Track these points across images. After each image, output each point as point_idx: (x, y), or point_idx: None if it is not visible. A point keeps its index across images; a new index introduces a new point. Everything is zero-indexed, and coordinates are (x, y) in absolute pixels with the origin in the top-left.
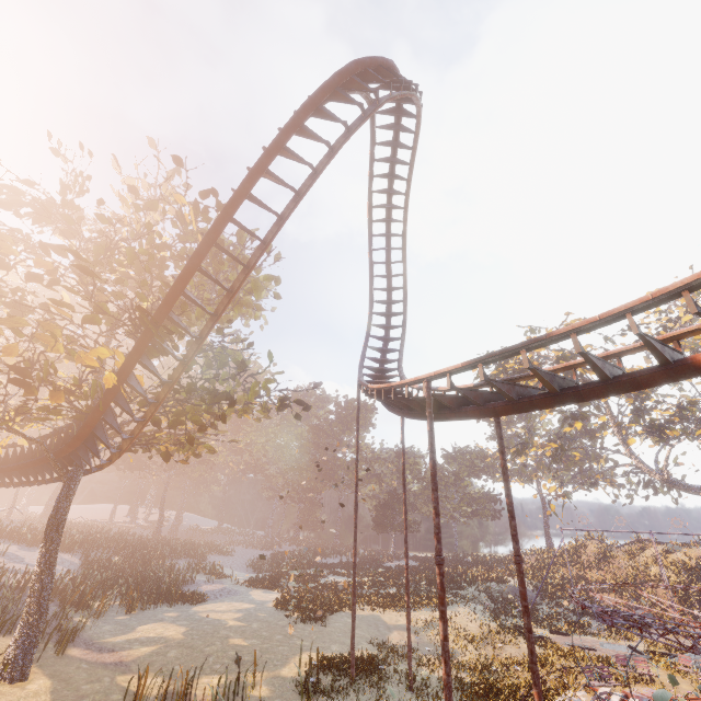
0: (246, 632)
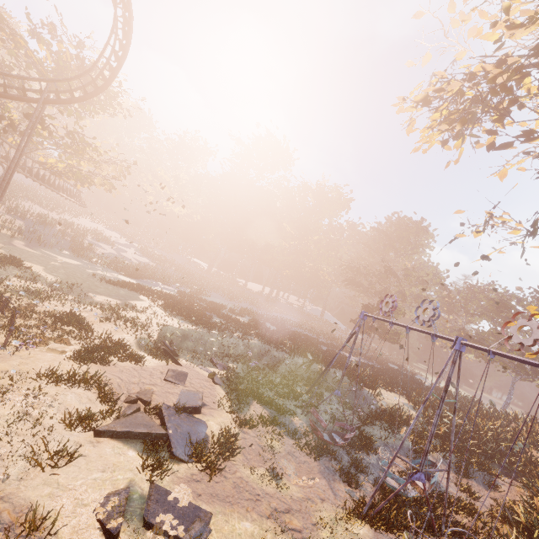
0: (73, 268)
